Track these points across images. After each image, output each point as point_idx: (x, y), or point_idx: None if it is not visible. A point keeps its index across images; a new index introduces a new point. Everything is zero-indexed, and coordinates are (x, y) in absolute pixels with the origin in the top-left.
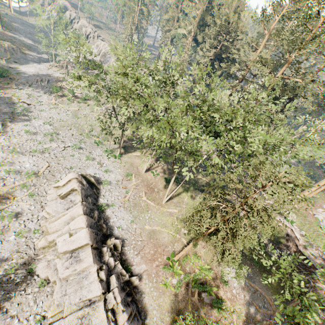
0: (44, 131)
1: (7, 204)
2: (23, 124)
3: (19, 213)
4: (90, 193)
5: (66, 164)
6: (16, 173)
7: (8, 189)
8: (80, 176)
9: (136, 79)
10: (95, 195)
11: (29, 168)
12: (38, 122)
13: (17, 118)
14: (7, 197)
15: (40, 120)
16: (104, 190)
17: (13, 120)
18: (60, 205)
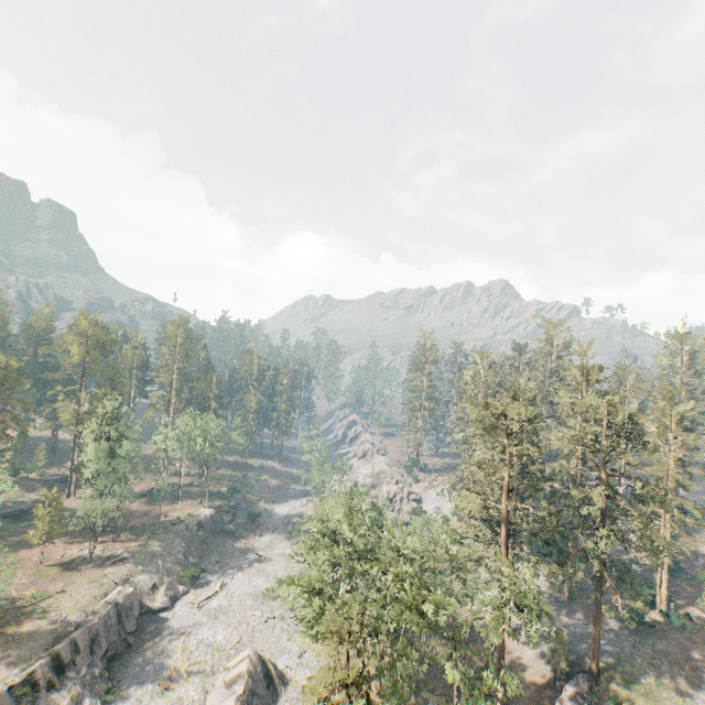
0: (257, 593)
1: (179, 684)
2: (242, 582)
3: (182, 698)
4: (261, 690)
5: (259, 644)
6: (205, 645)
7: (189, 663)
8: (257, 657)
9: (322, 525)
10: (268, 700)
11: (218, 642)
12: (257, 580)
13: (240, 574)
14: (183, 674)
15: (261, 577)
16: (286, 696)
17: (236, 576)
18: (220, 697)
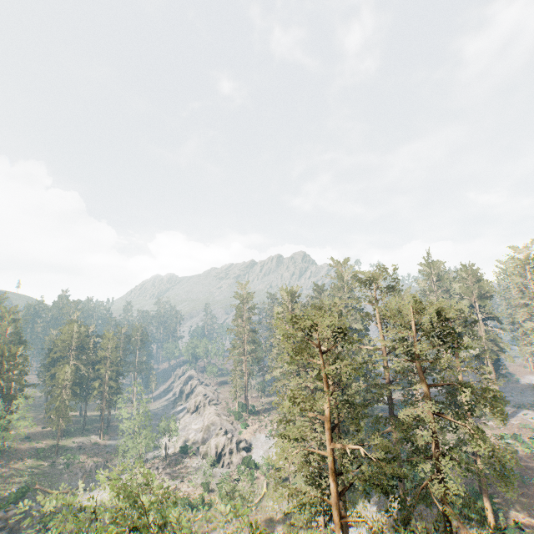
0: None
1: None
2: None
3: None
4: None
5: None
6: None
7: None
8: None
9: None
10: None
11: None
12: None
13: None
14: None
15: None
16: None
17: None
18: None
